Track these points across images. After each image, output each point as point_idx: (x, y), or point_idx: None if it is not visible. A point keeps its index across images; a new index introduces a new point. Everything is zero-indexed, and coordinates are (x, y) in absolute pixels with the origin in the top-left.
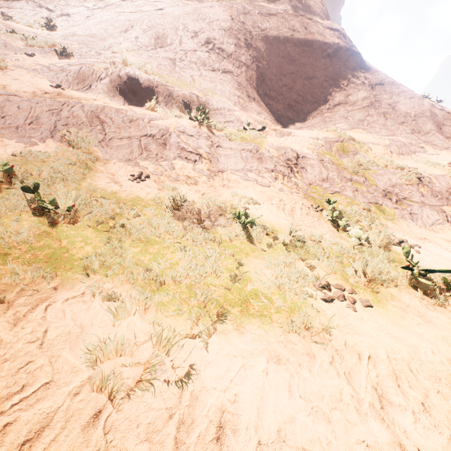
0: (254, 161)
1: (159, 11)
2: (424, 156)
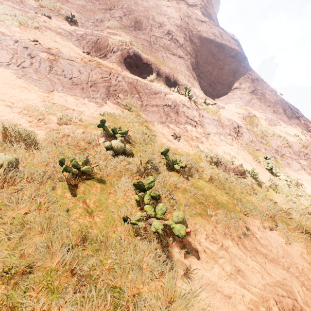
0: (220, 127)
1: None
2: (281, 128)
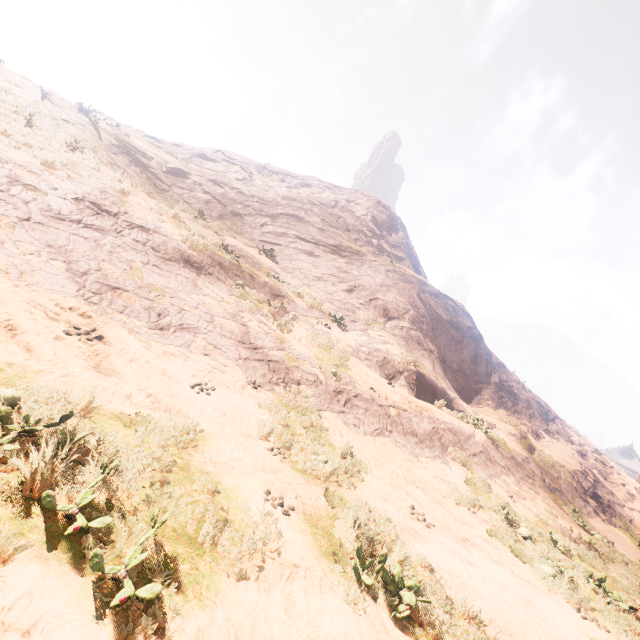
0: (518, 468)
1: (340, 252)
2: (547, 443)
